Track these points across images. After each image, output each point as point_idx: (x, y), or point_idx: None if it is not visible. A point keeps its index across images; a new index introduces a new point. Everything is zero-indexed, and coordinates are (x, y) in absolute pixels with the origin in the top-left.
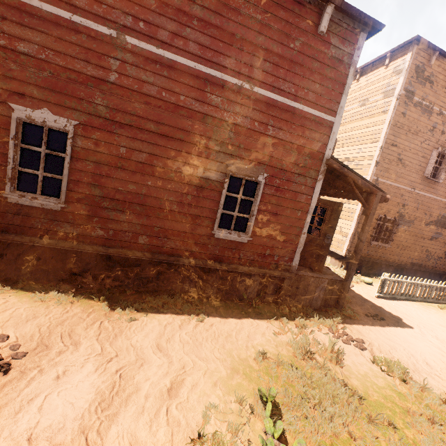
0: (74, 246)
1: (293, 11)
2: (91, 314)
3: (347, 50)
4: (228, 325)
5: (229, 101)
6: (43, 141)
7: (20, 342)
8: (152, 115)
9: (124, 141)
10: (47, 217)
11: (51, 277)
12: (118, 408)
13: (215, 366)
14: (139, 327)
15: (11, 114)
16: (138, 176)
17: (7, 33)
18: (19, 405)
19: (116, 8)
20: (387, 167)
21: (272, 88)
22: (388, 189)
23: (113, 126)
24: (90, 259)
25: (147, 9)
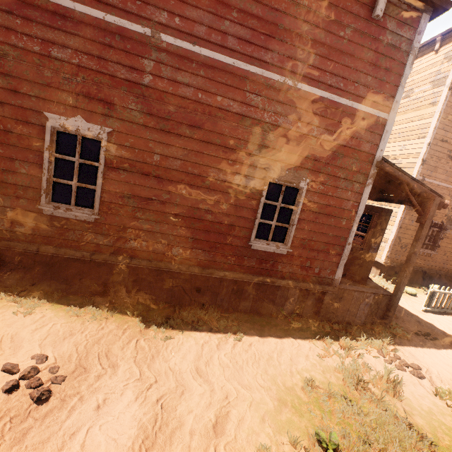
0: (108, 258)
1: None
2: (126, 331)
3: (406, 35)
4: (268, 345)
5: (270, 100)
6: (77, 150)
7: (59, 364)
8: (187, 119)
9: (158, 147)
10: (80, 228)
11: (85, 289)
12: (162, 447)
13: (260, 397)
14: (176, 347)
15: (45, 123)
16: (172, 185)
17: (41, 38)
18: (61, 440)
19: (151, 4)
20: (435, 166)
21: (317, 84)
22: (435, 190)
23: (147, 132)
24: (123, 271)
25: (183, 2)
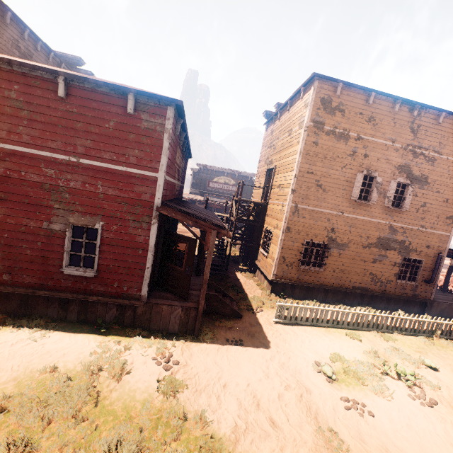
0: None
1: (103, 102)
2: None
3: (158, 121)
4: (58, 345)
5: (61, 171)
6: None
7: None
8: (1, 188)
9: None
10: None
11: None
12: None
13: (3, 375)
14: None
15: None
16: None
17: None
18: None
19: None
20: (306, 194)
21: (96, 158)
22: (311, 214)
23: None
24: None
25: None
